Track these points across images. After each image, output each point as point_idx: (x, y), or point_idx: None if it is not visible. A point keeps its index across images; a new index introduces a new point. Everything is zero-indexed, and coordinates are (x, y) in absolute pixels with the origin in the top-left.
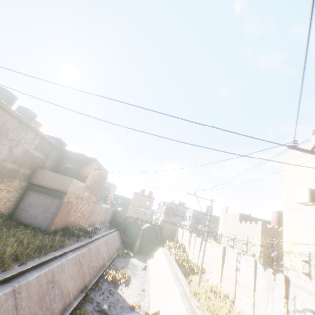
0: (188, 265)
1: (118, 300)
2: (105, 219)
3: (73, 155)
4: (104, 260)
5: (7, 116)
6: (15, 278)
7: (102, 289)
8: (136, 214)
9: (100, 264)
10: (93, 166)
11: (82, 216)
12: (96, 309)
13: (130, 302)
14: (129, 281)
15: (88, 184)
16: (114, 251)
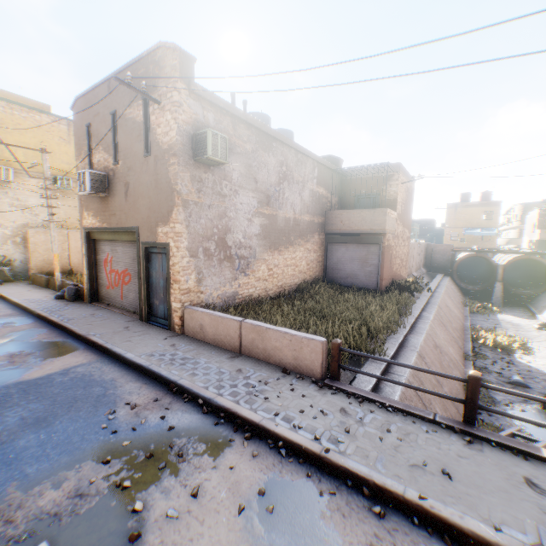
0: None
1: (530, 372)
2: (419, 262)
3: (358, 175)
4: (458, 319)
5: (284, 151)
6: (404, 344)
7: (487, 357)
8: (461, 244)
9: (459, 325)
10: (399, 178)
11: (401, 263)
12: (503, 382)
13: None
14: (526, 347)
15: (399, 212)
16: (461, 307)
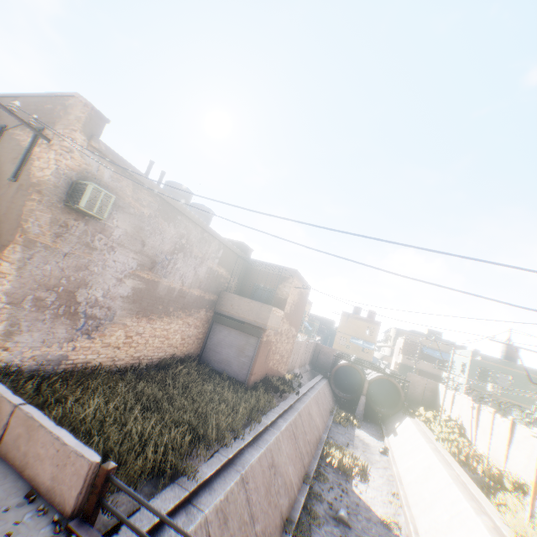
0: (485, 469)
1: (359, 505)
2: (305, 359)
3: (262, 267)
4: (318, 429)
5: (190, 226)
6: (236, 459)
7: (328, 480)
8: (347, 350)
9: (315, 437)
10: (293, 282)
11: (281, 359)
12: (331, 515)
13: (379, 513)
14: (365, 473)
15: (288, 312)
16: (327, 414)
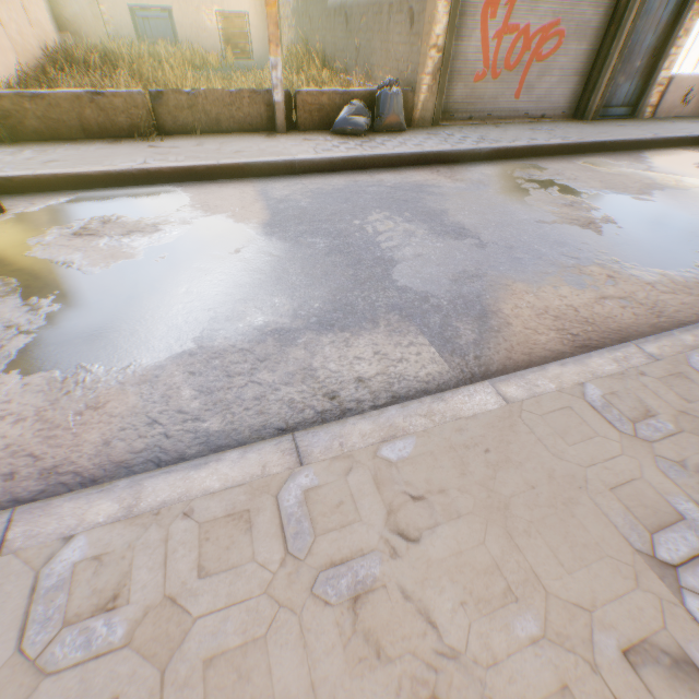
0: None
1: None
2: None
3: None
4: None
5: None
6: None
7: None
8: None
9: None
10: None
11: None
12: None
13: None
14: None
15: None
16: None
